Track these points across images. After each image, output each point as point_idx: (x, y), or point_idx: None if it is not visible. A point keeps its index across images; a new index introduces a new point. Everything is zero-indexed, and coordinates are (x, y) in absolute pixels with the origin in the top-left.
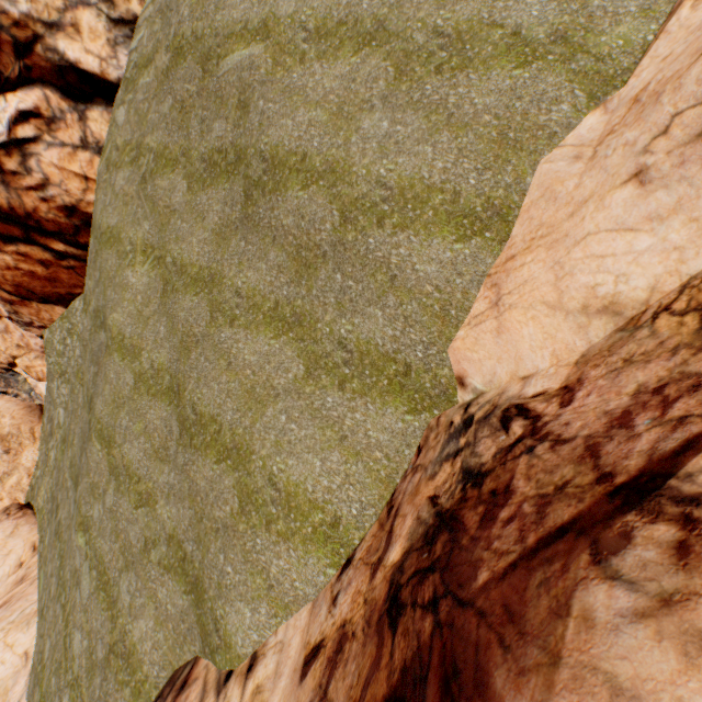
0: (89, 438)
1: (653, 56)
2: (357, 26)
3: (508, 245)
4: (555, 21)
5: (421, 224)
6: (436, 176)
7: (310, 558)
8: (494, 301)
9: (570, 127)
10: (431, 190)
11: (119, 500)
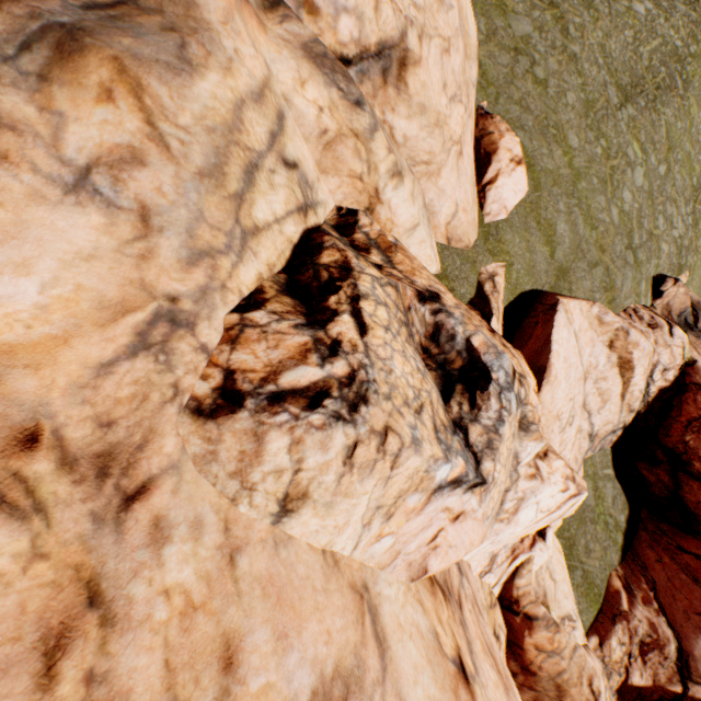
0: (653, 107)
1: None
2: None
3: None
4: None
5: None
6: None
7: None
8: None
9: None
10: None
11: (665, 182)
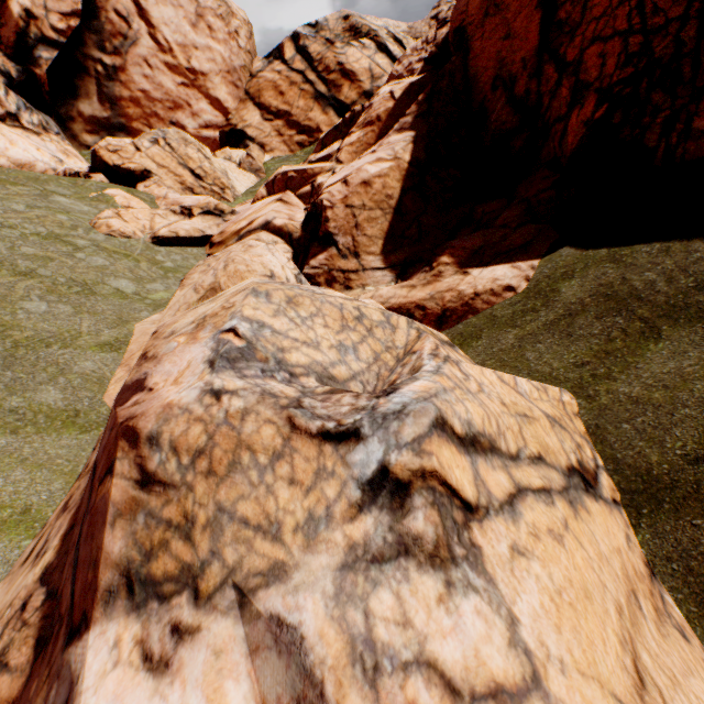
0: None
1: (173, 301)
2: (13, 267)
3: (131, 352)
4: (134, 287)
5: (78, 344)
6: (83, 327)
7: (1, 543)
8: (129, 369)
9: (149, 317)
10: (82, 332)
11: None
